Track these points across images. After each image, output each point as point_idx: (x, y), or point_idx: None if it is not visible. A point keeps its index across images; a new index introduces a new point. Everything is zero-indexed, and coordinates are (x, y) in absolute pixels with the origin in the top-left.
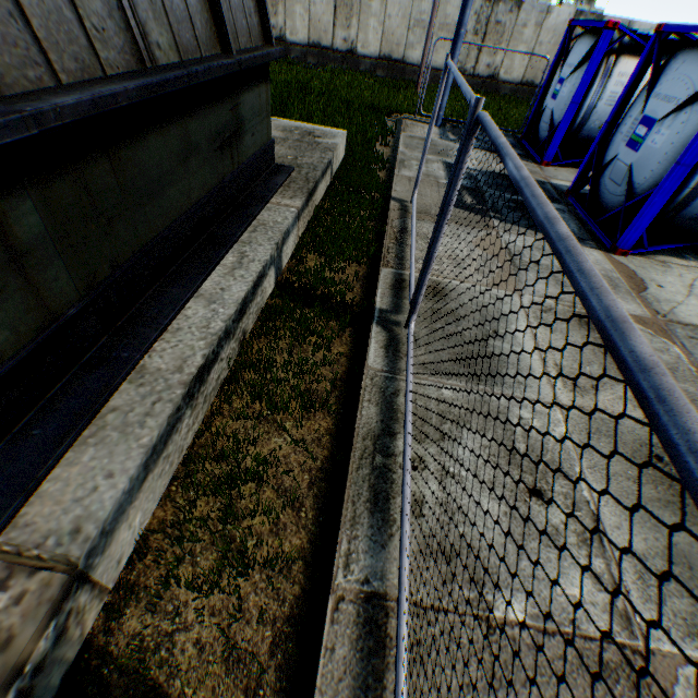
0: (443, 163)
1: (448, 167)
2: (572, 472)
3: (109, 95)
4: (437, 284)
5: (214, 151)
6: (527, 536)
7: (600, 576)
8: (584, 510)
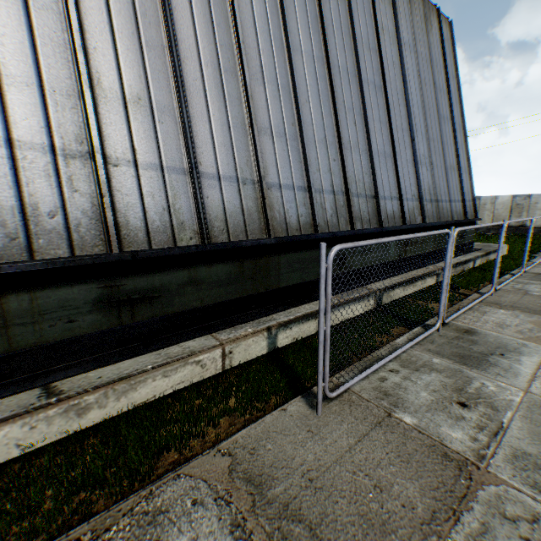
0: None
1: None
2: None
3: (451, 222)
4: (540, 273)
5: (458, 237)
6: None
7: None
8: None
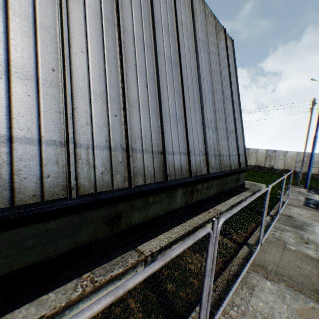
0: (304, 197)
1: (306, 198)
2: (318, 245)
3: (229, 171)
4: (290, 215)
5: (235, 181)
6: (299, 244)
7: (317, 254)
8: (318, 249)
